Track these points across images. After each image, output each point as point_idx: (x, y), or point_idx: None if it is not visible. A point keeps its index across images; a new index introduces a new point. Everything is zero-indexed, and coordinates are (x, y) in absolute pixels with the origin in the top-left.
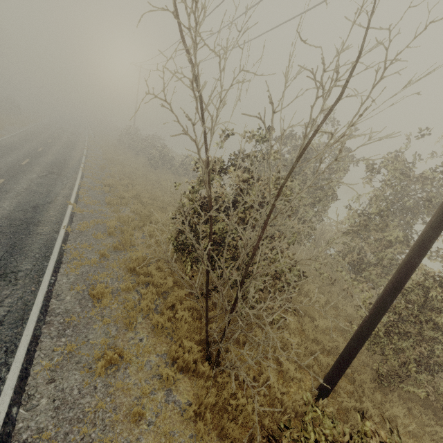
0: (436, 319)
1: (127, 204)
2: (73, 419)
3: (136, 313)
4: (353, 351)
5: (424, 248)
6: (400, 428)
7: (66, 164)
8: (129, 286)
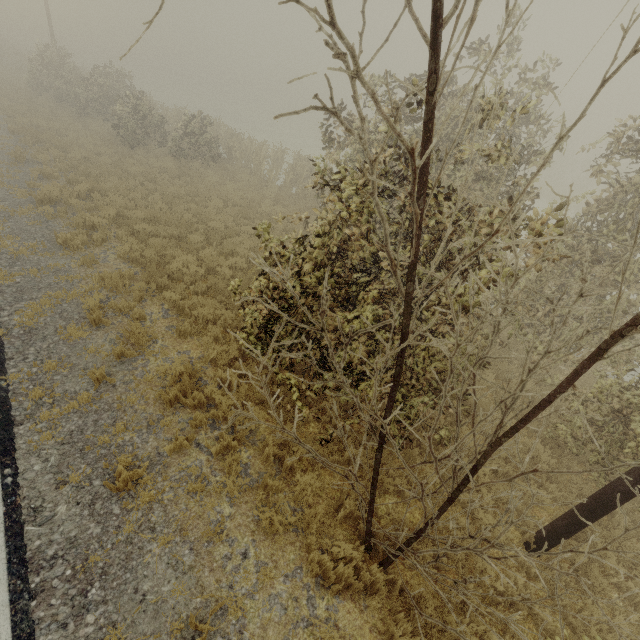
0: None
1: (106, 241)
2: None
3: (214, 497)
4: (615, 506)
5: None
6: None
7: None
8: (181, 443)
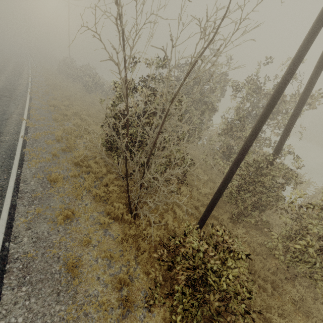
0: (264, 180)
1: (69, 120)
2: (46, 247)
3: (81, 190)
4: (215, 200)
5: (254, 135)
6: (240, 239)
7: (15, 89)
8: (75, 174)
